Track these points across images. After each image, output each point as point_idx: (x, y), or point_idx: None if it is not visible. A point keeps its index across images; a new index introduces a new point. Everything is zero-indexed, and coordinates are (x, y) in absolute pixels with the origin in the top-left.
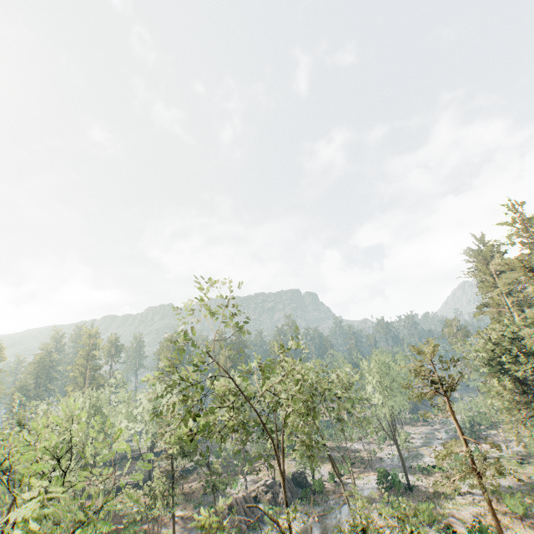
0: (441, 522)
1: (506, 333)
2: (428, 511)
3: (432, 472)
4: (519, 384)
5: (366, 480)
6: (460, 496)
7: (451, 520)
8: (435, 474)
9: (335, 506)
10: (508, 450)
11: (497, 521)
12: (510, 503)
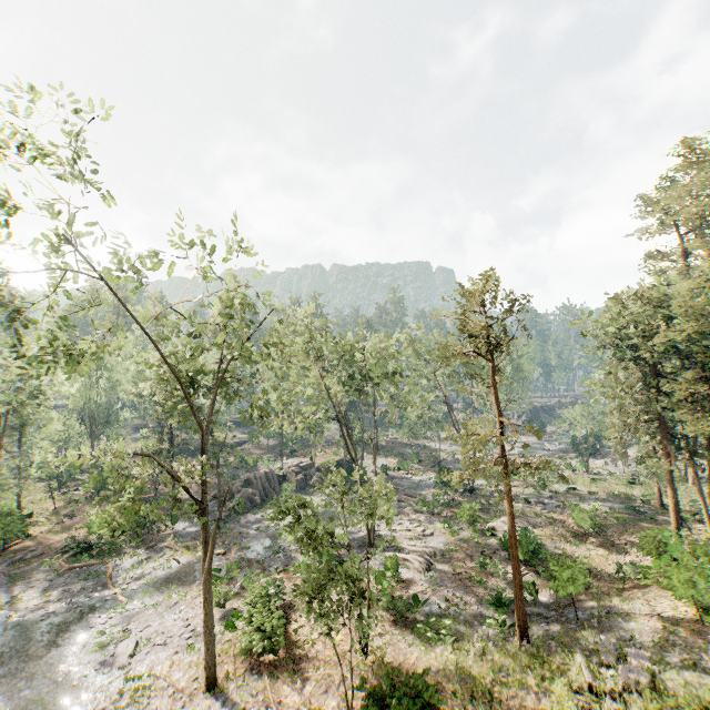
0: (485, 526)
1: (655, 290)
2: (470, 512)
3: (511, 480)
4: (652, 375)
5: (426, 477)
6: (528, 505)
7: (498, 525)
8: (514, 482)
9: None
10: (625, 468)
11: (513, 524)
12: (578, 517)
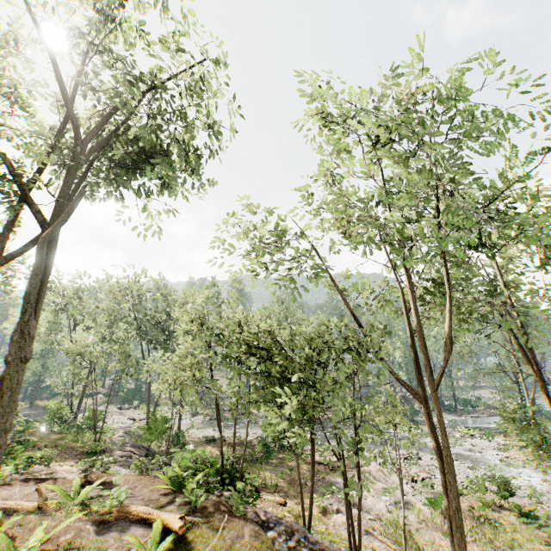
0: None
1: None
2: None
3: None
4: None
5: None
6: None
7: None
8: None
9: (481, 416)
10: None
11: None
12: None
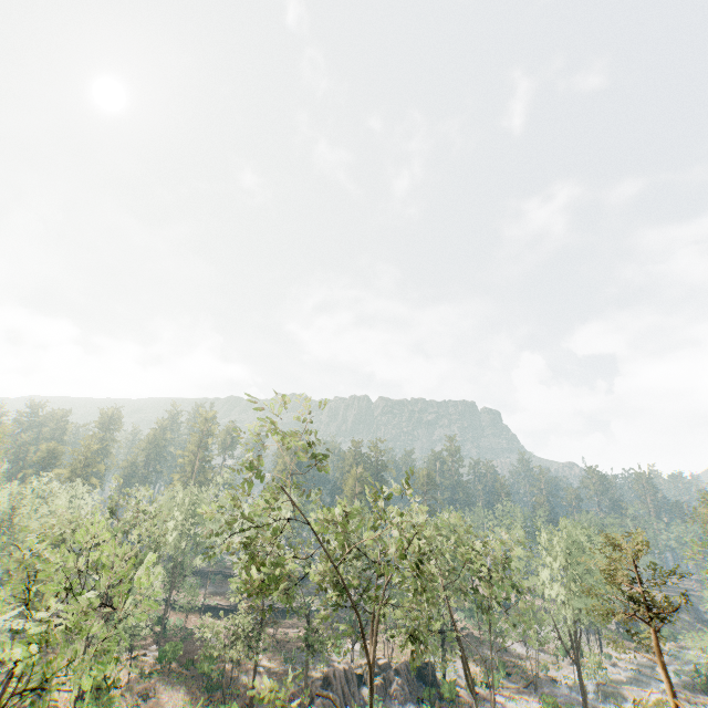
0: None
1: None
2: None
3: None
4: None
5: (523, 705)
6: None
7: None
8: None
9: None
10: None
11: None
12: None
